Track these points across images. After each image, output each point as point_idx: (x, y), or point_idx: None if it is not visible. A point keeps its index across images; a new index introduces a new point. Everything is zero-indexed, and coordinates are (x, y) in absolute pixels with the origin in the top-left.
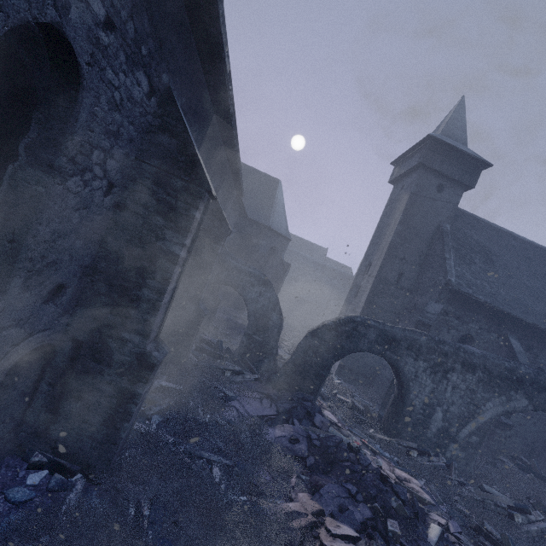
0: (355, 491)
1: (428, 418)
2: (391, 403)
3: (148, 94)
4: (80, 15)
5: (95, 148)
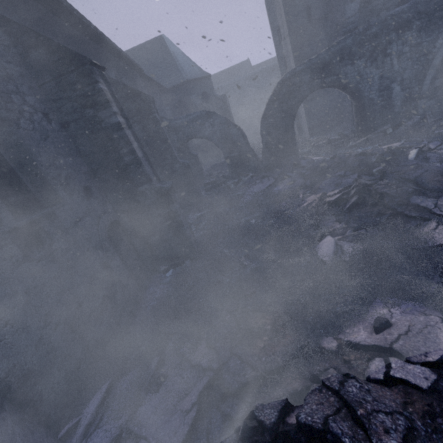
0: (343, 173)
1: (389, 99)
2: (355, 115)
3: None
4: None
5: (10, 94)
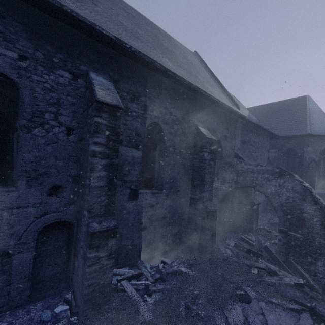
0: None
1: None
2: None
3: (73, 79)
4: (3, 61)
5: (46, 113)
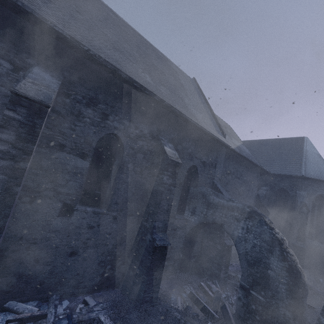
0: None
1: None
2: None
3: (14, 70)
4: None
5: None
